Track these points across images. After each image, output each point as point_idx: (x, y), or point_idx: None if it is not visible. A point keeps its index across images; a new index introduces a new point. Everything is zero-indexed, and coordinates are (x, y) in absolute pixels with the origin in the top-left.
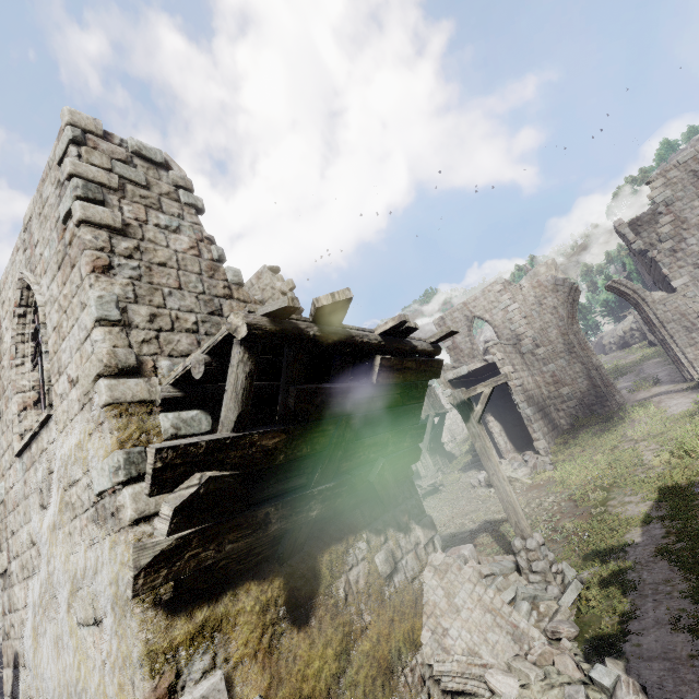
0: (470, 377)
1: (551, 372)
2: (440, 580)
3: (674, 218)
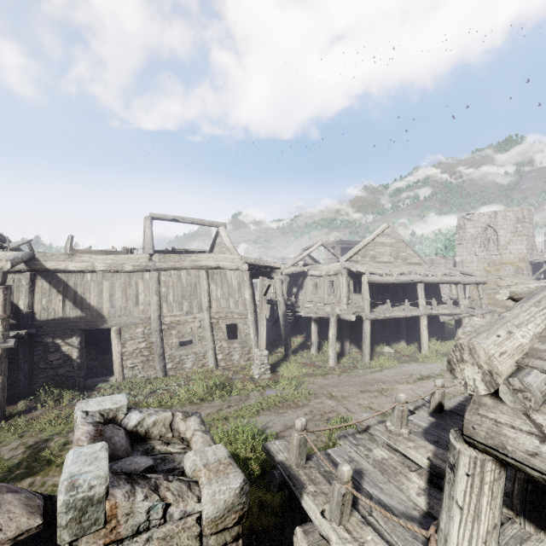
0: None
1: None
2: None
3: None
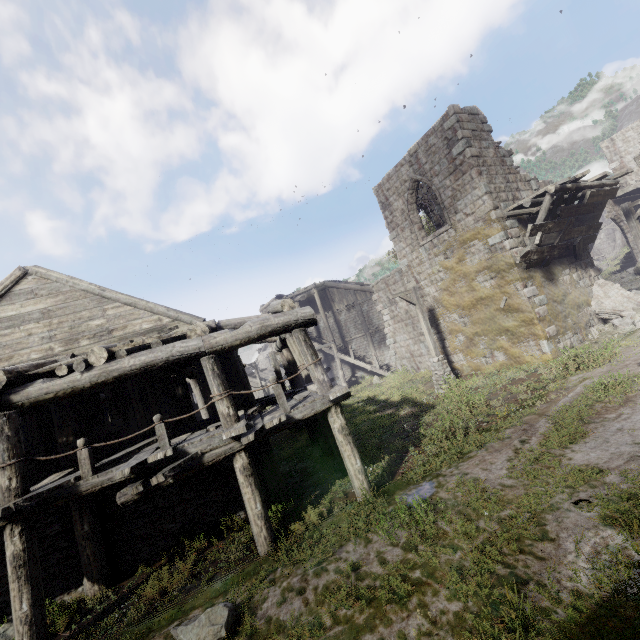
0: (634, 194)
1: None
2: (601, 288)
3: None
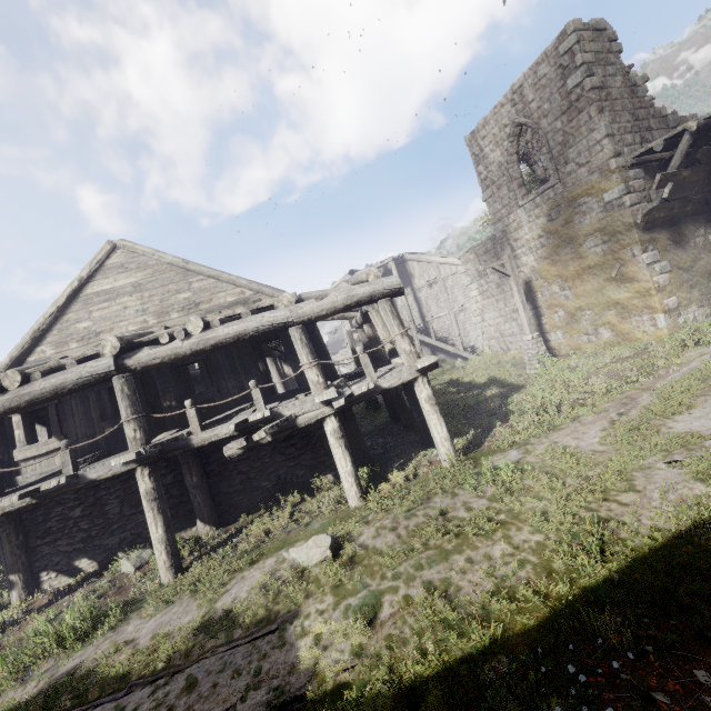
0: None
1: None
2: None
3: None
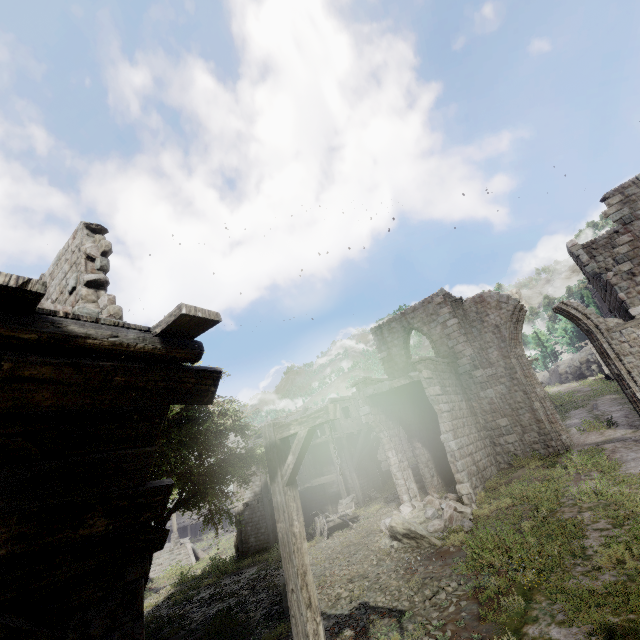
0: (398, 394)
1: (488, 399)
2: None
3: (633, 238)
